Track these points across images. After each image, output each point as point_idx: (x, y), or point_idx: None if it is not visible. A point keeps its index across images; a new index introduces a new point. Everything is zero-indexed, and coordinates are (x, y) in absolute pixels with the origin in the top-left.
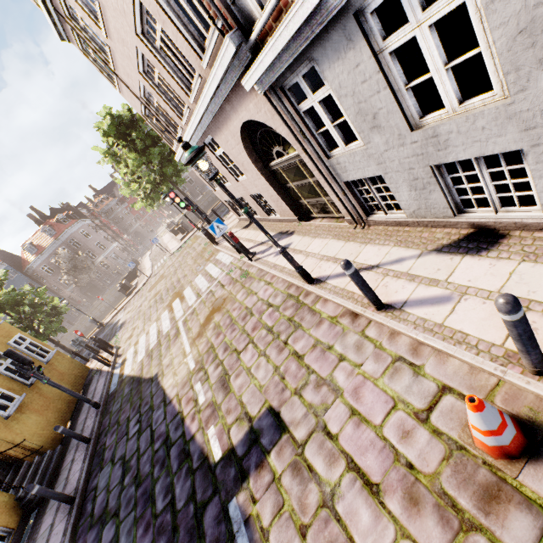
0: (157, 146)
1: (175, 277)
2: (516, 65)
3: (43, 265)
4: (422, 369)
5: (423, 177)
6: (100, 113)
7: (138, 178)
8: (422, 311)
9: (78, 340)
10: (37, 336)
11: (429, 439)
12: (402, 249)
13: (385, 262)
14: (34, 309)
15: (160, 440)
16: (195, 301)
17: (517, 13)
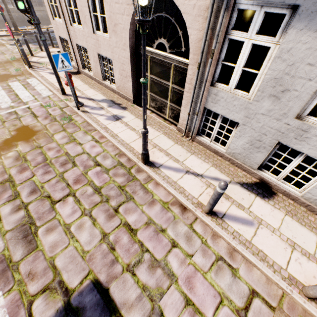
0: None
1: None
2: None
3: None
4: (238, 272)
5: (265, 143)
6: None
7: None
8: (237, 226)
9: None
10: None
11: None
12: (218, 172)
13: (207, 175)
14: None
15: None
16: None
17: None
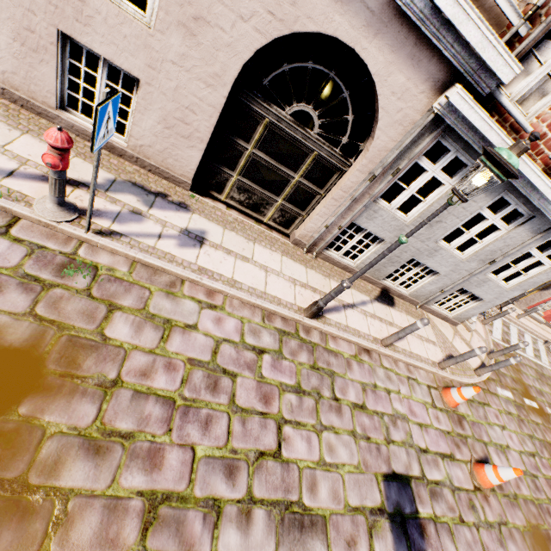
0: None
1: None
2: (478, 256)
3: None
4: (418, 380)
5: (402, 259)
6: None
7: None
8: (400, 344)
9: None
10: None
11: (442, 414)
12: (359, 293)
13: (357, 302)
14: None
15: None
16: None
17: (498, 247)
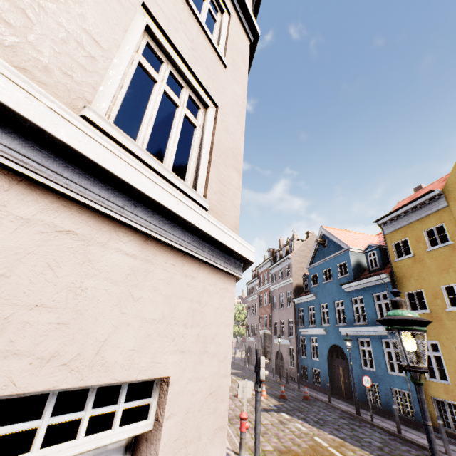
0: None
1: None
2: None
3: None
4: None
5: None
6: None
7: None
8: None
9: None
10: None
11: None
12: None
13: None
14: None
15: (326, 426)
16: None
17: None
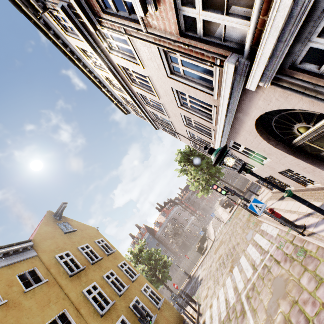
0: (204, 159)
1: (230, 244)
2: None
3: (162, 232)
4: None
5: None
6: (176, 153)
7: (197, 179)
8: None
9: (173, 295)
10: (158, 281)
11: None
12: None
13: None
14: (156, 262)
15: None
16: (252, 274)
17: None
